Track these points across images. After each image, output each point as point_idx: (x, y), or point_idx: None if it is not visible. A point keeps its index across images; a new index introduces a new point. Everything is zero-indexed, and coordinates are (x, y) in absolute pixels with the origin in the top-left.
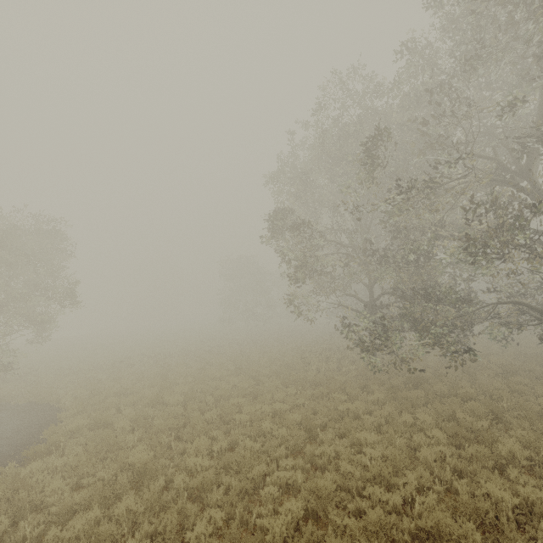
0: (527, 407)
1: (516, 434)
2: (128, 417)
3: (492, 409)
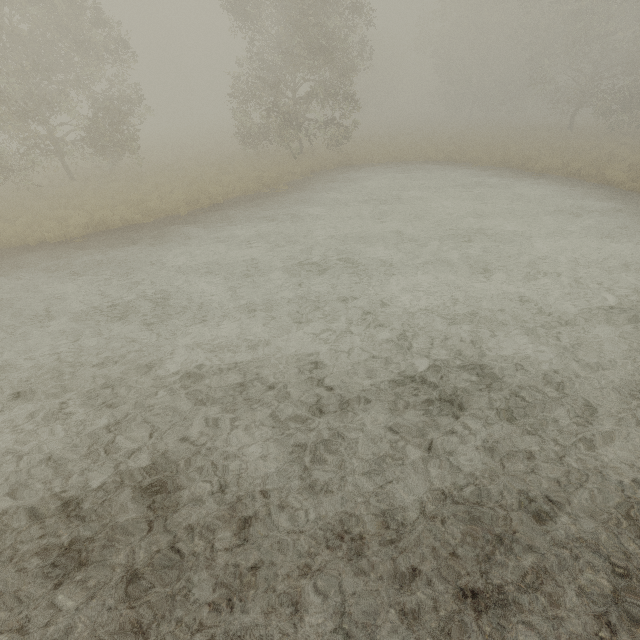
0: None
1: None
2: (518, 153)
3: None
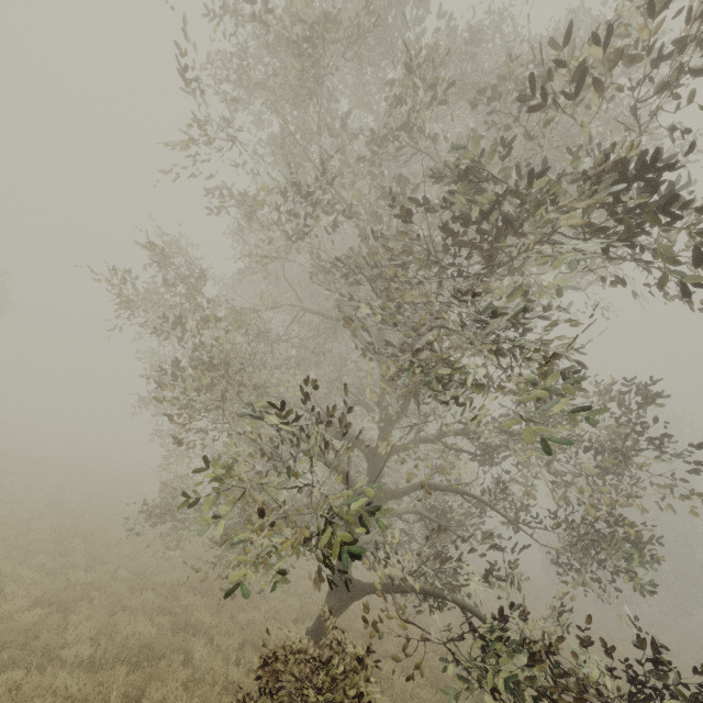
0: (203, 665)
1: (60, 679)
2: None
3: (151, 645)
